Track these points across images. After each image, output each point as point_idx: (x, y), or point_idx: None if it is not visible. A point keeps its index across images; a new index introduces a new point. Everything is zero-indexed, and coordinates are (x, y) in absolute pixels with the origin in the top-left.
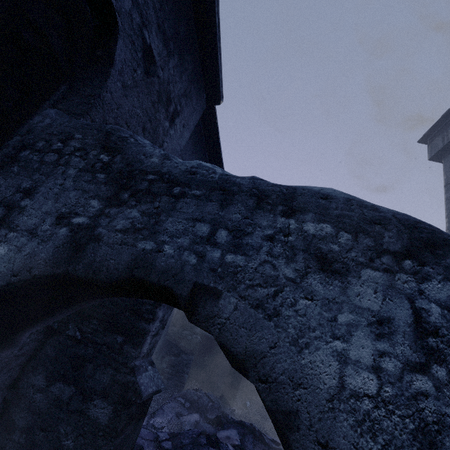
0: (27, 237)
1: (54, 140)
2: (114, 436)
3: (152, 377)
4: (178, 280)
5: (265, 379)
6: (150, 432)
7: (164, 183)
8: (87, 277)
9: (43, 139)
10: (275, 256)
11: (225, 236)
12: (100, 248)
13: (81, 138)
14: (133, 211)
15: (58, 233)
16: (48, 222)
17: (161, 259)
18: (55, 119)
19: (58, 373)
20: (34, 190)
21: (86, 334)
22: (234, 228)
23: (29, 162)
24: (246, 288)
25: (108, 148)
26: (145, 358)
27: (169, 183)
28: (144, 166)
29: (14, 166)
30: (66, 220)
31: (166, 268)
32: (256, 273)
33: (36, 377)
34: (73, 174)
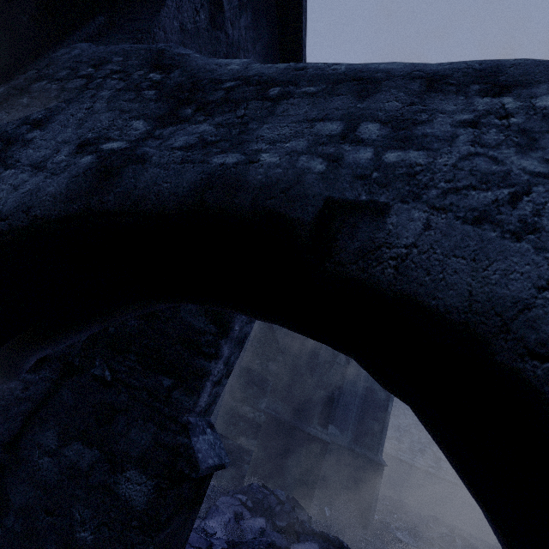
0: (30, 172)
1: (83, 67)
2: (155, 528)
3: (212, 445)
4: (294, 196)
5: (547, 352)
6: (201, 537)
7: (252, 85)
8: (121, 210)
9: (67, 68)
10: (491, 145)
11: (376, 130)
12: (146, 171)
13: (121, 61)
14: (201, 126)
15: (77, 163)
16: (64, 152)
17: (256, 171)
18: (87, 49)
19: (76, 429)
20: (48, 120)
21: (119, 374)
22: (391, 118)
23: (45, 91)
24: (442, 194)
25: (161, 66)
26: (202, 417)
27: (261, 85)
28: (217, 75)
29: (23, 97)
30: (92, 147)
31: (266, 182)
32: (459, 171)
33: (45, 434)
34: (107, 94)
